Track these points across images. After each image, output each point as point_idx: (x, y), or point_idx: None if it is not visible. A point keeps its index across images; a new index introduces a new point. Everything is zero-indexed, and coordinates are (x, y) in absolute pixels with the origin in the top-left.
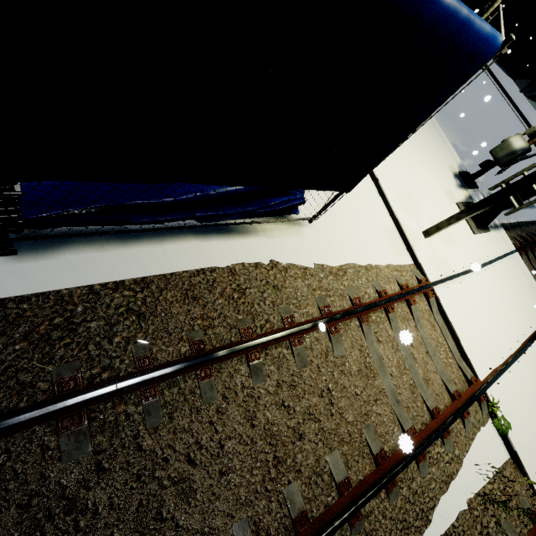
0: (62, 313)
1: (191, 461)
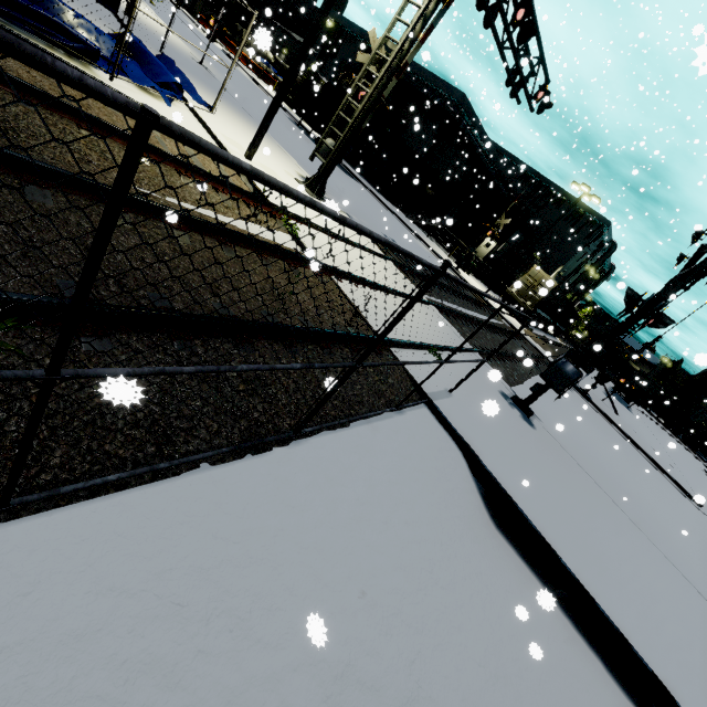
0: None
1: None
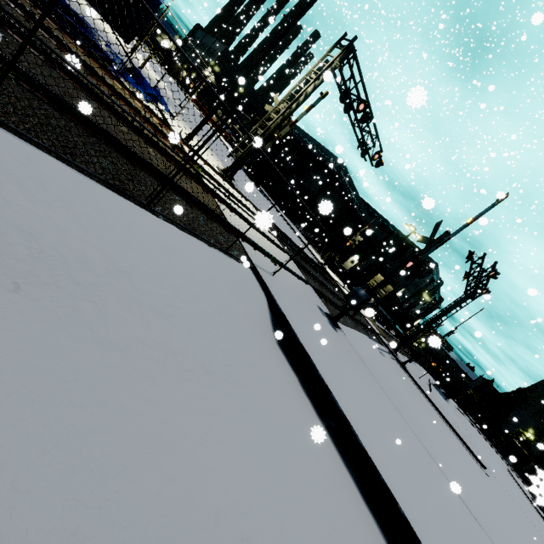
0: None
1: None
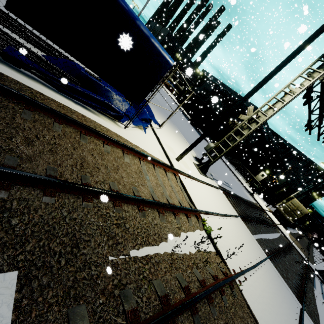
0: (1, 76)
1: (37, 137)
